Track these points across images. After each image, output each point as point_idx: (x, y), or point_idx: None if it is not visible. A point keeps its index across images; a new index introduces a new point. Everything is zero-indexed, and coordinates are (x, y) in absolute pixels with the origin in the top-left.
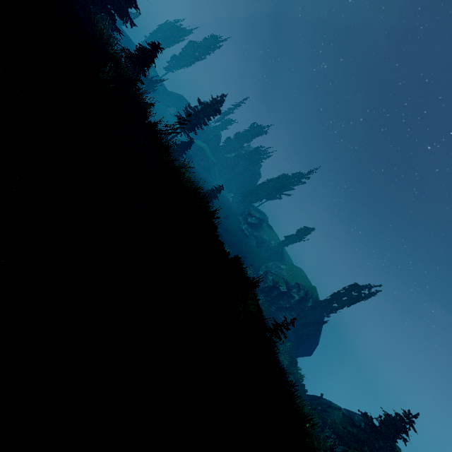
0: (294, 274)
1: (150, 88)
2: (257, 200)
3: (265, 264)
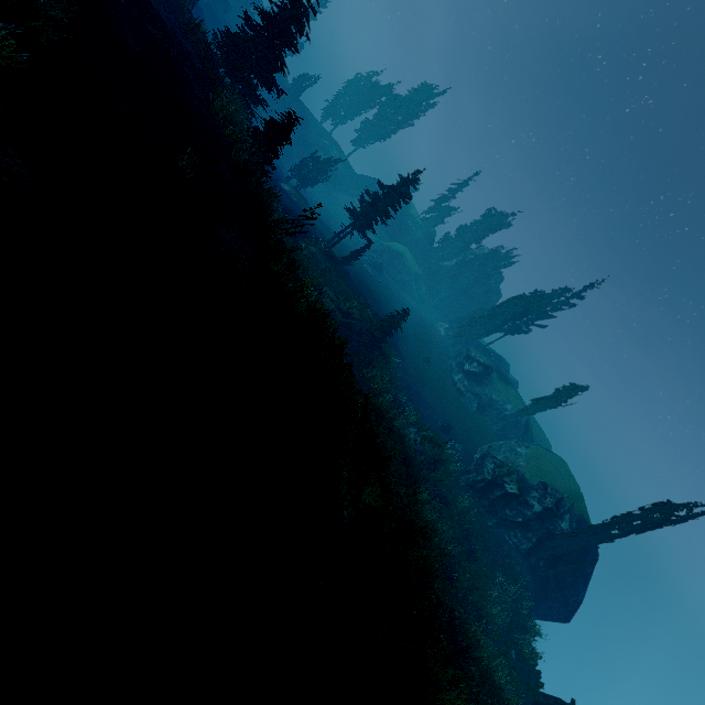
0: (542, 466)
1: (321, 174)
2: (484, 335)
3: (491, 443)
